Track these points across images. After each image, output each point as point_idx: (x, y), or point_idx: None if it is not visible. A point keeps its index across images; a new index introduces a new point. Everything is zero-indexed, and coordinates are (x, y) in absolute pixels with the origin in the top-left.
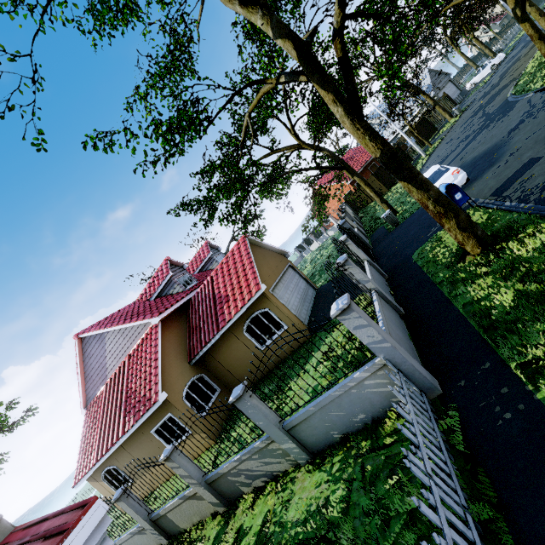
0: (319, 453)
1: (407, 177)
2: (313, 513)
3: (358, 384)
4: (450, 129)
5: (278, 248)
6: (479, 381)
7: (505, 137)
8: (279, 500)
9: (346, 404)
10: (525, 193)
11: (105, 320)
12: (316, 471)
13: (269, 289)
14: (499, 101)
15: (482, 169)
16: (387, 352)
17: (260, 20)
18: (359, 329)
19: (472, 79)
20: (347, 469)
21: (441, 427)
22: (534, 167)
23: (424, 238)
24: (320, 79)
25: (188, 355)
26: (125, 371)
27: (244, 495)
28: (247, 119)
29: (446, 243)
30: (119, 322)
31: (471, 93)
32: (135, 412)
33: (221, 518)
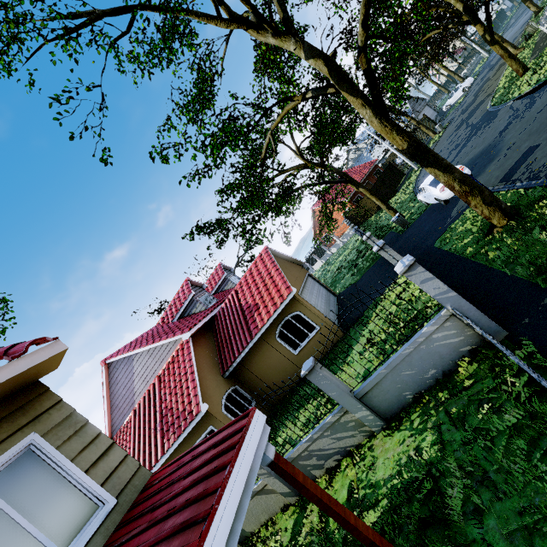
0: (393, 418)
1: (433, 163)
2: (406, 464)
3: (427, 339)
4: (436, 143)
5: (295, 259)
6: (542, 314)
7: (497, 138)
8: (361, 468)
9: (416, 361)
10: (534, 173)
11: (130, 344)
12: (395, 432)
13: (298, 293)
14: (480, 113)
15: (482, 166)
16: (453, 301)
17: (293, 46)
18: (426, 283)
19: (447, 101)
20: (429, 419)
21: (518, 357)
22: (535, 152)
23: (441, 228)
24: (349, 88)
25: (221, 368)
26: (156, 392)
27: (316, 479)
28: (269, 137)
29: (468, 225)
30: (148, 342)
31: (448, 113)
32: (175, 428)
33: (295, 507)
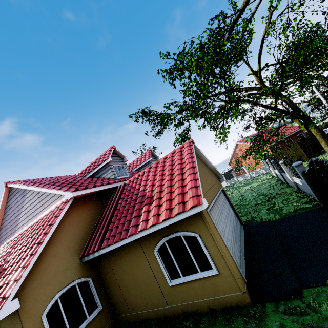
0: None
1: None
2: None
3: None
4: None
5: (216, 168)
6: None
7: None
8: None
9: None
10: None
11: (38, 179)
12: None
13: (207, 208)
14: None
15: None
16: None
17: None
18: None
19: None
20: None
21: None
22: None
23: None
24: None
25: (84, 248)
26: (22, 236)
27: None
28: None
29: None
30: (40, 184)
31: None
32: None
33: None
